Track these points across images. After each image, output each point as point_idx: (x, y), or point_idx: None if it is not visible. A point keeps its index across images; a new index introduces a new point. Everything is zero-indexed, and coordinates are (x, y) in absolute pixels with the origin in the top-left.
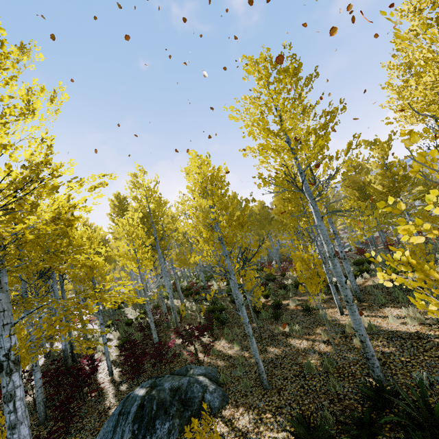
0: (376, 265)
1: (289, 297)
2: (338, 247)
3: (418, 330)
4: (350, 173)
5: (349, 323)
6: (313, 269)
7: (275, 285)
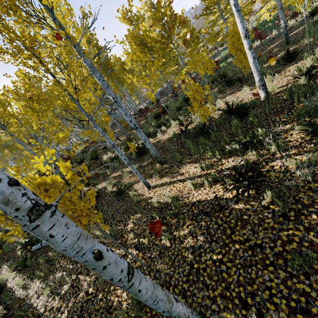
0: (169, 115)
1: (108, 175)
2: (126, 117)
3: (216, 193)
4: (130, 26)
5: (156, 204)
6: (67, 197)
7: (98, 162)
